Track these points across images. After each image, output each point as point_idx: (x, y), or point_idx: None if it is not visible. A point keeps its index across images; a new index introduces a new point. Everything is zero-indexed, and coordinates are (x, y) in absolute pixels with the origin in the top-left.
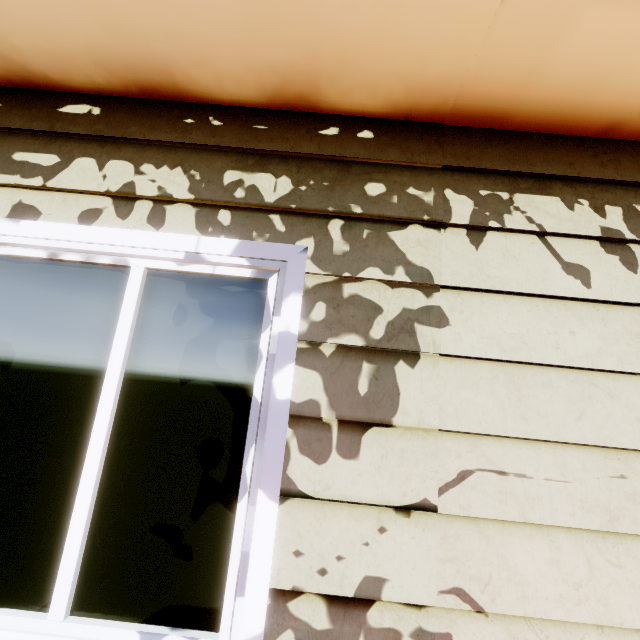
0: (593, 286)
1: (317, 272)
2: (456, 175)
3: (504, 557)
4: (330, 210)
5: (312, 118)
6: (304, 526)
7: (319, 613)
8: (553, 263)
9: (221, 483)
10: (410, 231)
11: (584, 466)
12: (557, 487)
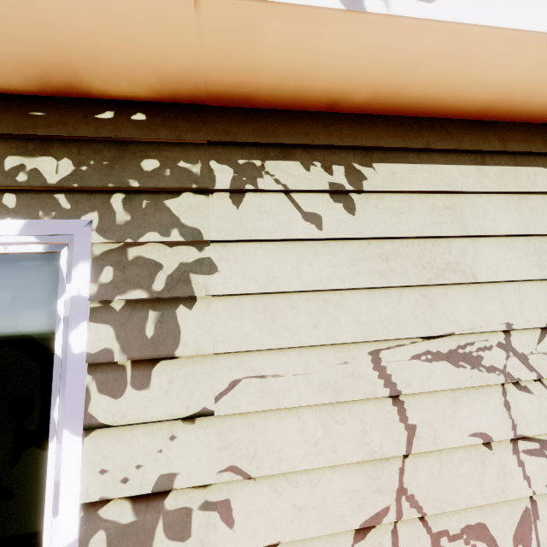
0: (324, 228)
1: (102, 241)
2: (219, 148)
3: (266, 436)
4: (110, 186)
5: (88, 103)
6: (107, 449)
7: (125, 511)
8: (296, 214)
9: (35, 431)
10: (183, 198)
11: (320, 360)
12: (301, 379)
